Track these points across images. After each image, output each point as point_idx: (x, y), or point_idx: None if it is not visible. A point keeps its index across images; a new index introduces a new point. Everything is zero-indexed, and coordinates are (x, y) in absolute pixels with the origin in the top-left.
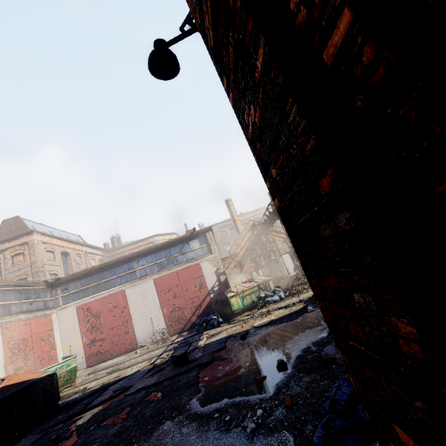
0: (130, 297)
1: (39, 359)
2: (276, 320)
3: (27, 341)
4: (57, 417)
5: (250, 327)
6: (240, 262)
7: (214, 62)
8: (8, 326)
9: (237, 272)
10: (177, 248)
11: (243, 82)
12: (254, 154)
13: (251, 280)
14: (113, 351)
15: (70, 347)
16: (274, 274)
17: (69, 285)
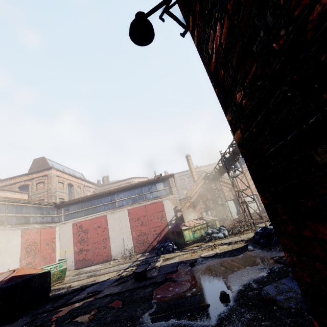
0: (110, 221)
1: (43, 258)
2: (220, 254)
3: (37, 244)
4: (46, 306)
5: (198, 257)
6: (193, 203)
7: (182, 9)
8: (26, 231)
9: (190, 210)
10: (147, 188)
11: (210, 0)
12: (215, 87)
13: (201, 218)
14: (94, 260)
15: (65, 252)
16: (220, 215)
17: (69, 207)
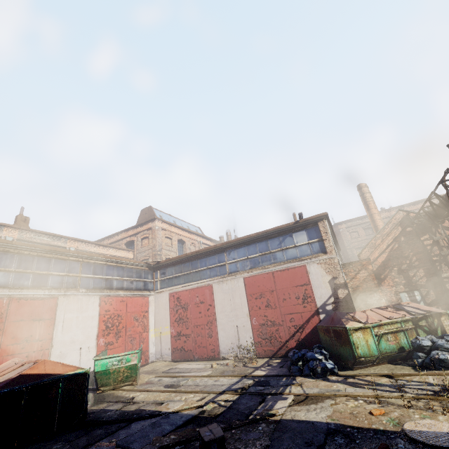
0: (217, 295)
1: (130, 338)
2: None
3: (121, 318)
4: (61, 440)
5: (393, 427)
6: (376, 273)
7: None
8: (106, 299)
9: (370, 287)
10: (275, 241)
11: None
12: None
13: (397, 306)
14: (196, 353)
15: (161, 333)
16: (448, 303)
17: (166, 270)
